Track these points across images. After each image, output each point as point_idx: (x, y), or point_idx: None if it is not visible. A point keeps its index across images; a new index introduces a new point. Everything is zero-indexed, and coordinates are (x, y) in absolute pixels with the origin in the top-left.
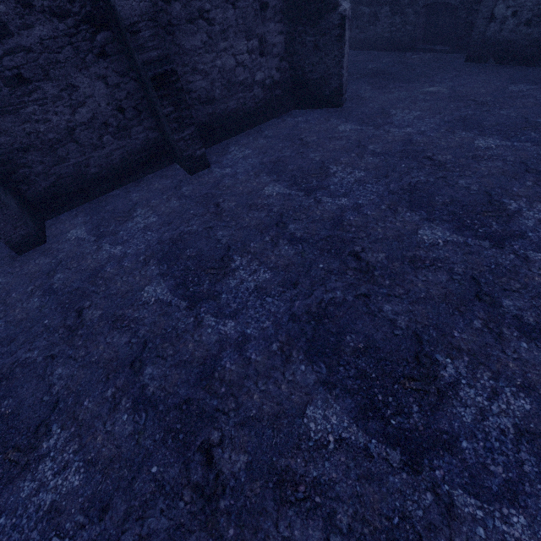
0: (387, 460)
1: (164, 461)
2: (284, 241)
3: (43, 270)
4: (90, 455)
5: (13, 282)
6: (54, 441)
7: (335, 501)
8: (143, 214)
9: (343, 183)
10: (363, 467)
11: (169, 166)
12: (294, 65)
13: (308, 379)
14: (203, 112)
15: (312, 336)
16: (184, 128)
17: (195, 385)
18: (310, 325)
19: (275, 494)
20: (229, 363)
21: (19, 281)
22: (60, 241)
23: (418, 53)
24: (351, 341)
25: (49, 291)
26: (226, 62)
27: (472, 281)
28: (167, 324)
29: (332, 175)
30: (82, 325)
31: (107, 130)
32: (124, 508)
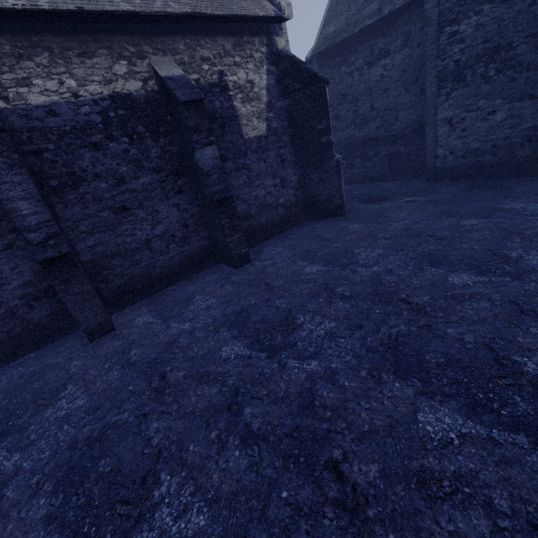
0: (516, 443)
1: (292, 484)
2: (337, 299)
3: (117, 350)
4: (210, 493)
5: (89, 363)
6: (166, 488)
7: (485, 488)
8: (202, 298)
9: (369, 258)
10: (496, 454)
11: (215, 266)
12: (305, 192)
13: (407, 393)
14: (242, 225)
15: (394, 360)
16: (234, 234)
17: (299, 415)
18: (388, 352)
19: (421, 493)
20: (325, 392)
21: (94, 361)
22: (129, 327)
23: (388, 182)
24: (431, 359)
25: (127, 364)
26: (259, 192)
27: (511, 303)
28: (253, 371)
29: (358, 254)
30: (168, 385)
31: (173, 240)
32: (264, 537)
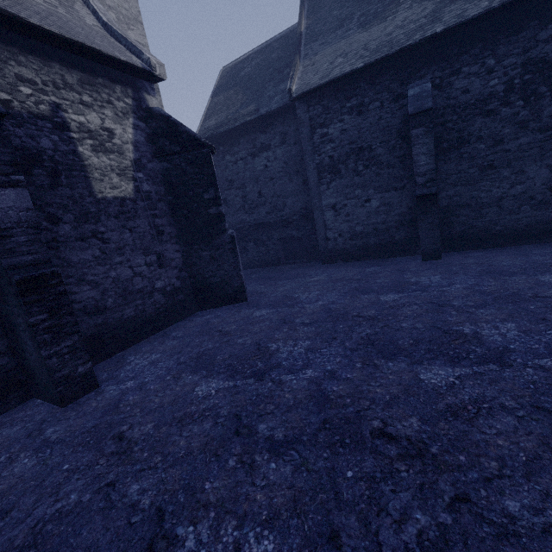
0: None
1: None
2: (263, 455)
3: None
4: None
5: None
6: None
7: None
8: None
9: (294, 355)
10: None
11: (20, 405)
12: (194, 274)
13: None
14: (89, 323)
15: None
16: (61, 339)
17: None
18: None
19: None
20: None
21: None
22: None
23: (285, 265)
24: None
25: None
26: (121, 273)
27: (540, 410)
28: None
29: (276, 351)
30: None
31: None
32: None
